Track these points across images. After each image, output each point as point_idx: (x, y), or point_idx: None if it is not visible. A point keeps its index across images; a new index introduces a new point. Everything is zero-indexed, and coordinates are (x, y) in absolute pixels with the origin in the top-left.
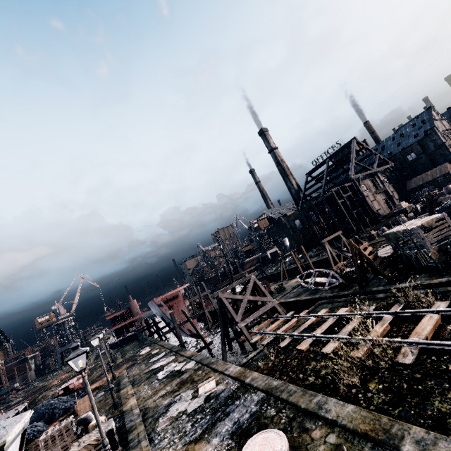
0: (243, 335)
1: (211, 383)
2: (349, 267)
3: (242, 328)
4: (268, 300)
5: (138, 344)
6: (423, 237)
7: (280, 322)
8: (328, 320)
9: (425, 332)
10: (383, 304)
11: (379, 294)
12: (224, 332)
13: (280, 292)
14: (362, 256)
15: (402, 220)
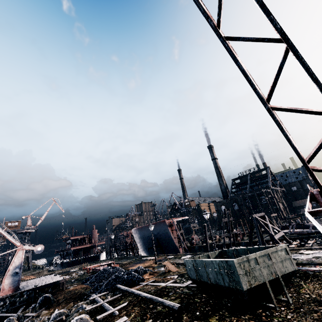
0: (277, 244)
1: (310, 251)
2: (321, 224)
3: (277, 239)
4: (279, 230)
5: (121, 259)
6: None
7: (298, 242)
8: None
9: None
10: None
11: None
12: (261, 241)
13: None
14: None
15: (307, 218)
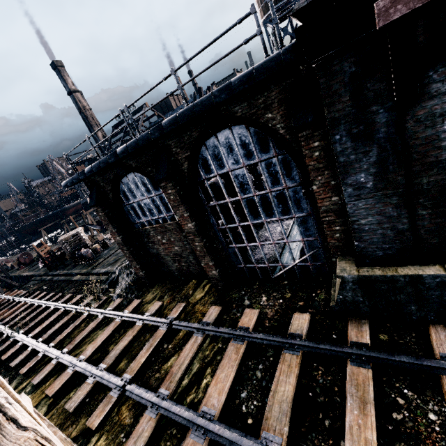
0: None
1: None
2: (61, 250)
3: None
4: None
5: None
6: (63, 247)
7: None
8: (2, 302)
9: (5, 316)
10: (36, 288)
11: (48, 277)
12: None
13: (38, 261)
14: (48, 251)
15: None
